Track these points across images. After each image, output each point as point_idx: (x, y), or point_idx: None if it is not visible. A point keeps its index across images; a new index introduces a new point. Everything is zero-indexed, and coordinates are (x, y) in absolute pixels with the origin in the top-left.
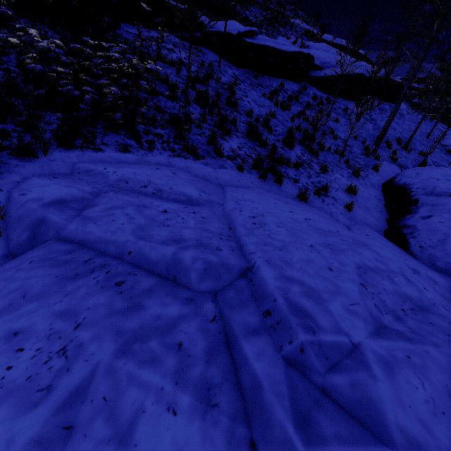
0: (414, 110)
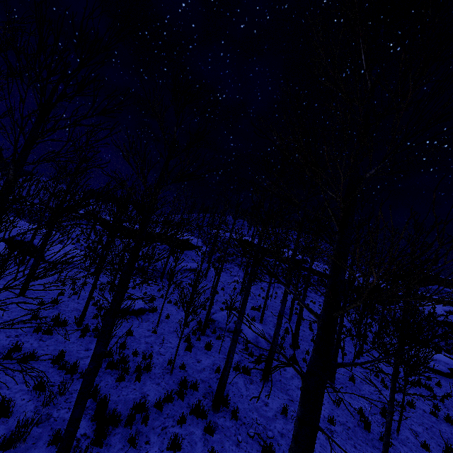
0: (207, 258)
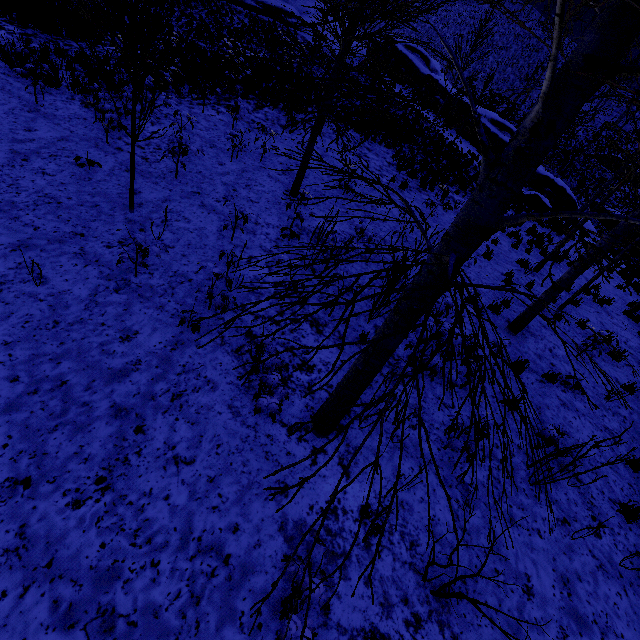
0: None
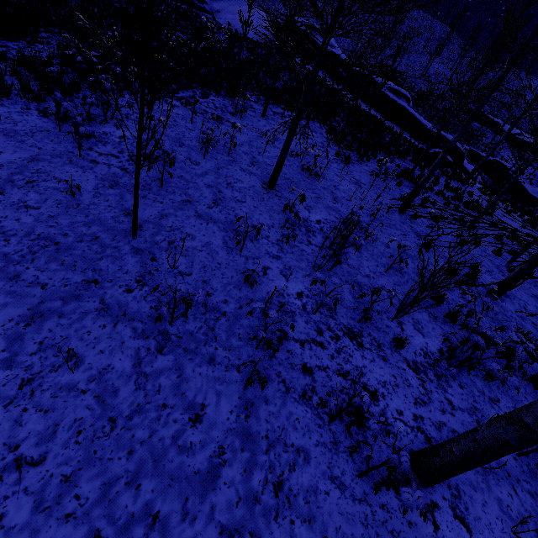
0: None
